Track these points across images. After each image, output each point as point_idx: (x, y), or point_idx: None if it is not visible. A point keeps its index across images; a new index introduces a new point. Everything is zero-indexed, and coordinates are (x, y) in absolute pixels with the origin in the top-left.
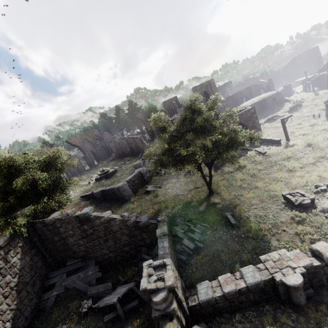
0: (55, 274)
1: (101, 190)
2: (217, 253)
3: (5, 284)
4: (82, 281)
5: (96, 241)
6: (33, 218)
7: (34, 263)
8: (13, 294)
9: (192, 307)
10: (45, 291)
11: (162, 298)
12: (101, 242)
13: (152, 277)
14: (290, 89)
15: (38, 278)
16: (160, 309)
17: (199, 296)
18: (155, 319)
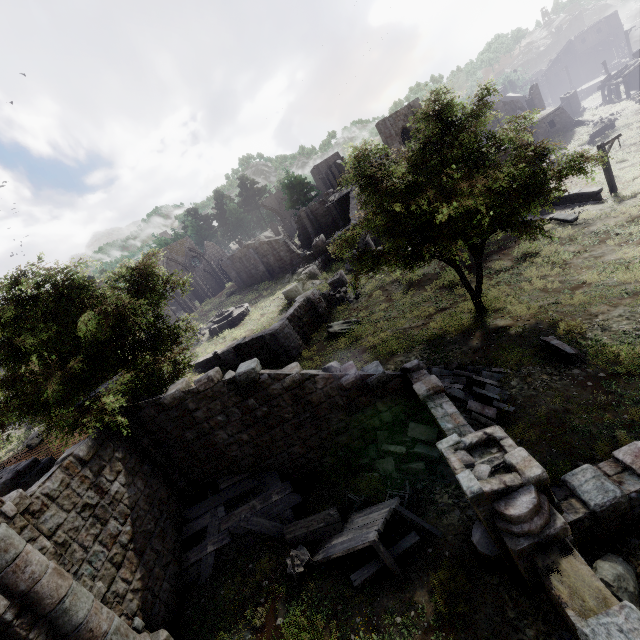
0: (200, 511)
1: (235, 346)
2: (557, 417)
3: (110, 539)
4: (264, 517)
5: (276, 431)
6: (130, 398)
7: (154, 491)
8: (129, 558)
9: (574, 523)
10: (189, 548)
11: (532, 505)
12: (288, 432)
13: (480, 468)
14: (576, 104)
15: (168, 522)
16: (530, 532)
17: (585, 499)
18: (520, 555)
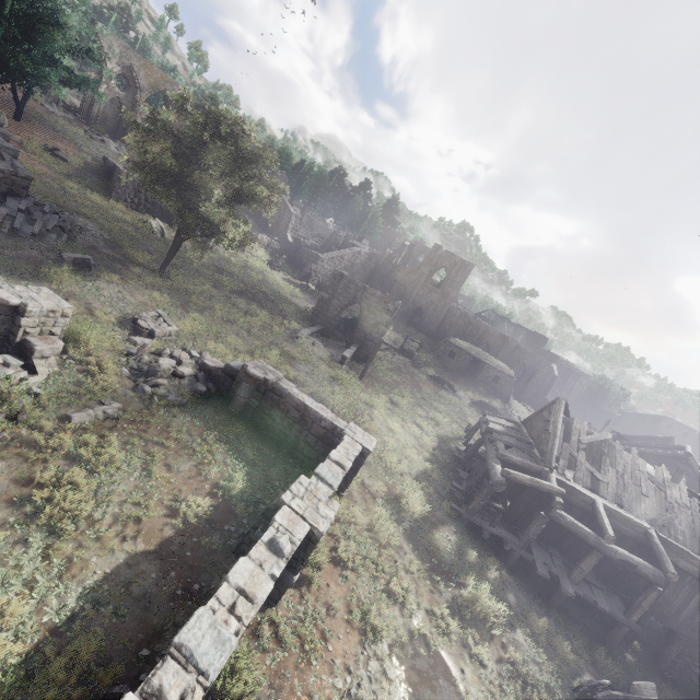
0: None
1: (115, 164)
2: None
3: None
4: None
5: None
6: None
7: None
8: None
9: None
10: None
11: None
12: None
13: None
14: None
15: None
16: None
17: None
18: None
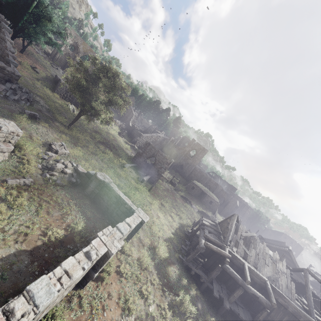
0: None
1: (60, 79)
2: None
3: None
4: None
5: None
6: None
7: None
8: None
9: None
10: None
11: None
12: None
13: None
14: None
15: None
16: None
17: None
18: None
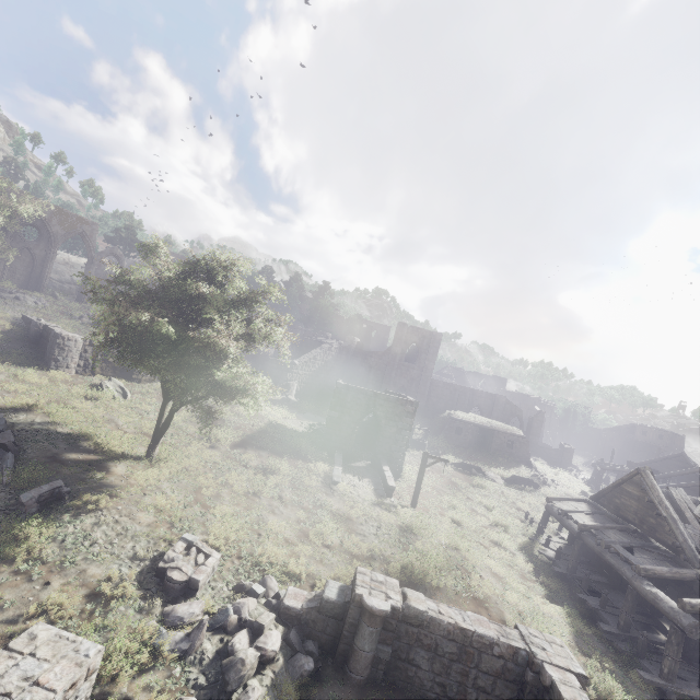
0: None
1: (45, 325)
2: None
3: None
4: None
5: None
6: None
7: None
8: None
9: None
10: None
11: None
12: None
13: None
14: (567, 459)
15: None
16: None
17: None
18: None
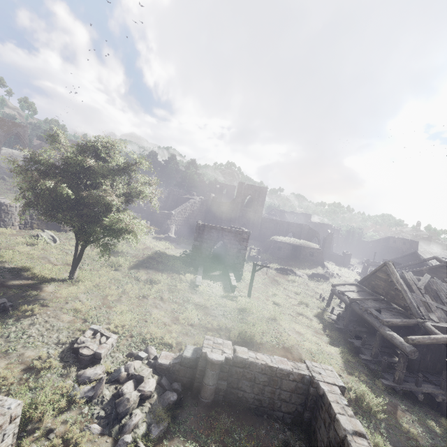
0: None
1: None
2: None
3: None
4: None
5: None
6: None
7: None
8: None
9: None
10: None
11: None
12: None
13: None
14: (347, 261)
15: None
16: None
17: None
18: None
